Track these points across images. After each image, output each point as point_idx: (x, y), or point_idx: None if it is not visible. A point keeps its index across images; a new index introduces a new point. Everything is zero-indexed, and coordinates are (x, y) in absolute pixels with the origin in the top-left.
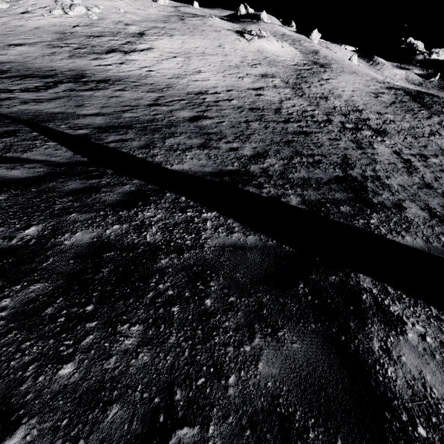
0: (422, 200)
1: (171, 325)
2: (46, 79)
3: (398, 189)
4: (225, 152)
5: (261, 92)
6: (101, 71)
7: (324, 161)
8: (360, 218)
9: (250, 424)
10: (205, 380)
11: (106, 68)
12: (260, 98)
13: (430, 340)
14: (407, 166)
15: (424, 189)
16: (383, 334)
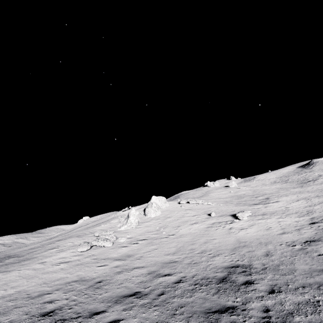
0: None
1: None
2: None
3: None
4: None
5: None
6: None
7: None
8: None
9: None
10: None
11: None
12: None
13: None
14: None
15: None
16: None
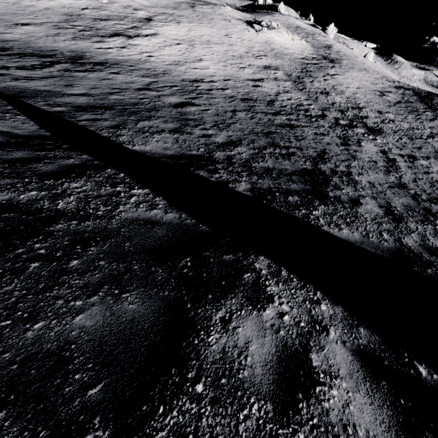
0: (386, 198)
1: (17, 277)
2: (44, 58)
3: (365, 185)
4: (196, 137)
5: (259, 84)
6: (101, 53)
7: (298, 153)
8: (304, 208)
9: (24, 361)
10: (11, 323)
11: (107, 51)
12: (256, 90)
13: (287, 318)
14: (388, 166)
15: (395, 188)
16: (237, 307)
